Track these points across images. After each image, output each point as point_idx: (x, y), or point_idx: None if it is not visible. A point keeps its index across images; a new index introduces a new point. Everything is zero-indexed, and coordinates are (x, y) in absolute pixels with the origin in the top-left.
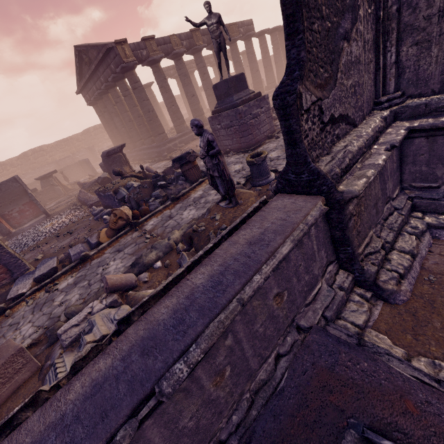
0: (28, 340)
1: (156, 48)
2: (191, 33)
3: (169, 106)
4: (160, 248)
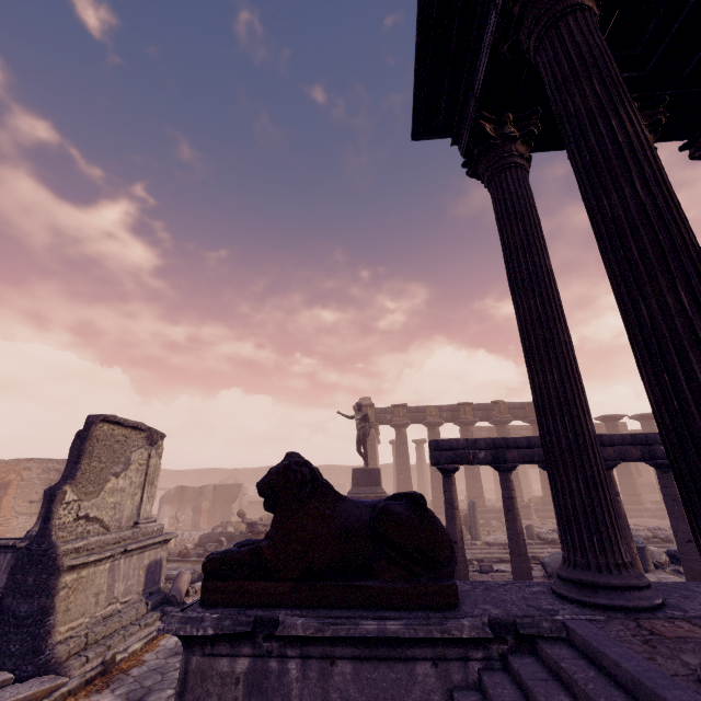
0: None
1: (404, 415)
2: (458, 406)
3: (397, 472)
4: None
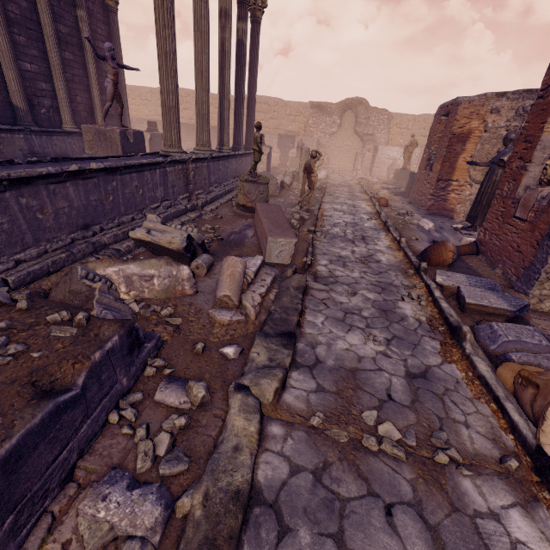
0: (325, 269)
1: None
2: None
3: None
4: (254, 370)
